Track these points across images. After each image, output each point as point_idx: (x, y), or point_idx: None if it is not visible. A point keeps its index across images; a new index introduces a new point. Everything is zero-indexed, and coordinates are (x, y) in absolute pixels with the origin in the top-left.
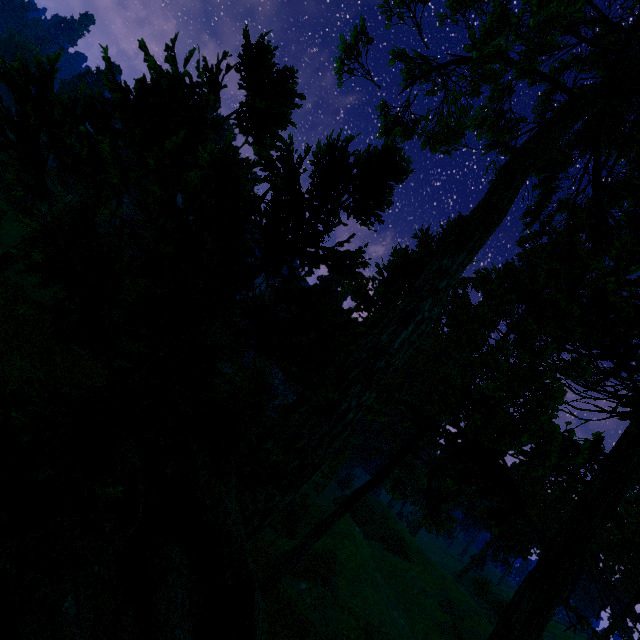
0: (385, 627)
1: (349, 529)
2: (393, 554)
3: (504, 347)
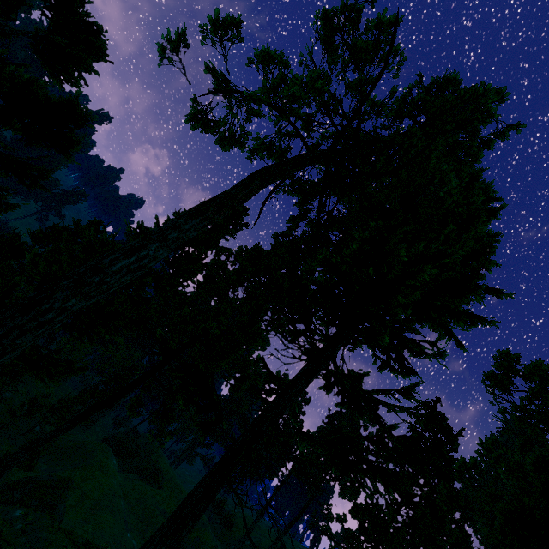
0: (111, 547)
1: (105, 461)
2: (146, 483)
3: (234, 301)
